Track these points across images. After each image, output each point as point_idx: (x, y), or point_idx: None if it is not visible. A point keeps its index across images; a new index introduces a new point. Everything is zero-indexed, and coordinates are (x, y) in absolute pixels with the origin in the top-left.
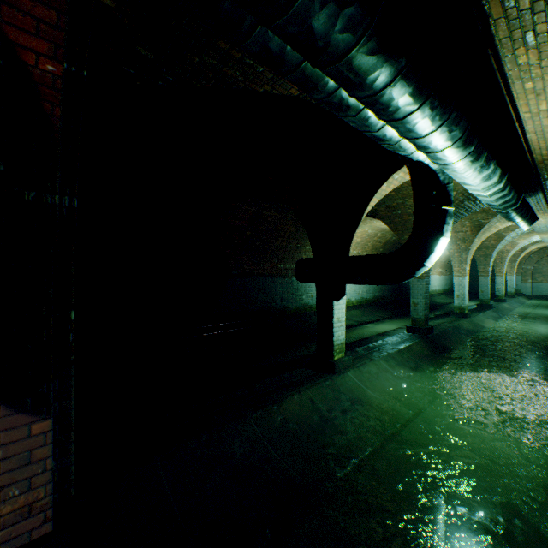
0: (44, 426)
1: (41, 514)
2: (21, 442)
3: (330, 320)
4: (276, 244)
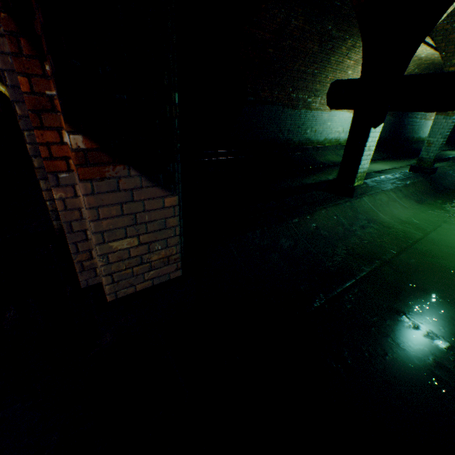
0: (173, 202)
1: (174, 264)
2: (159, 211)
3: (361, 148)
4: (294, 68)
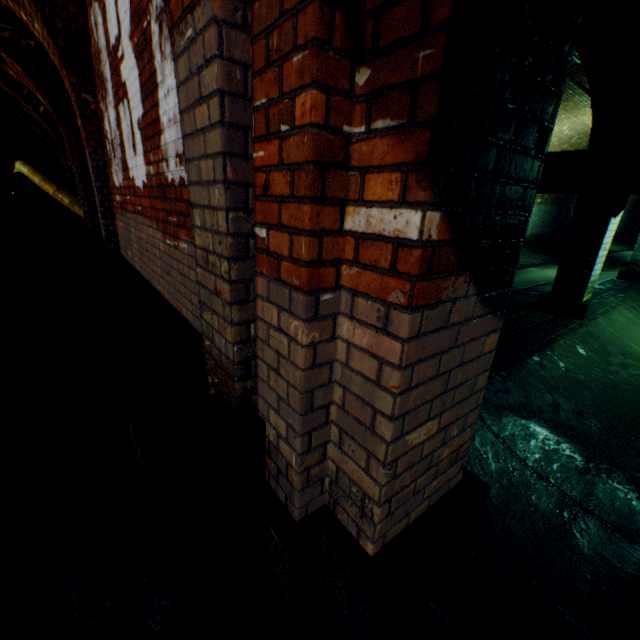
0: (491, 343)
1: (459, 461)
2: (473, 363)
3: (595, 246)
4: None
